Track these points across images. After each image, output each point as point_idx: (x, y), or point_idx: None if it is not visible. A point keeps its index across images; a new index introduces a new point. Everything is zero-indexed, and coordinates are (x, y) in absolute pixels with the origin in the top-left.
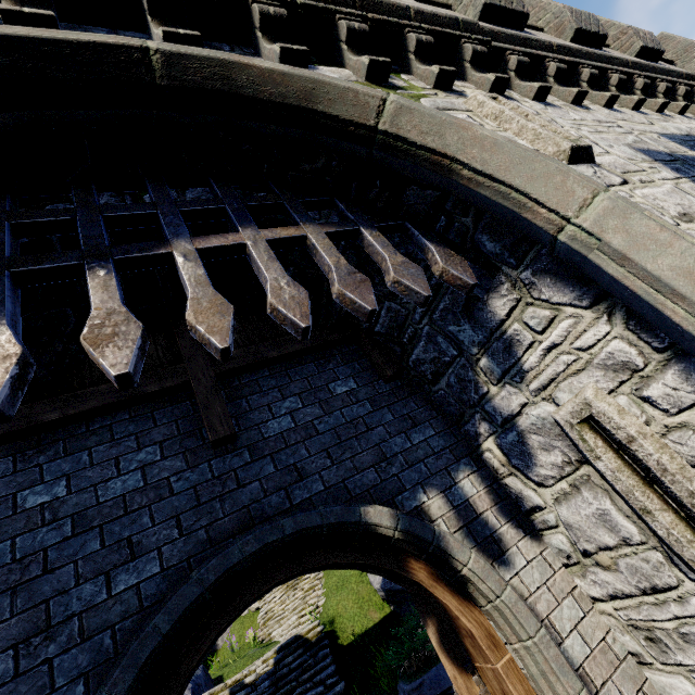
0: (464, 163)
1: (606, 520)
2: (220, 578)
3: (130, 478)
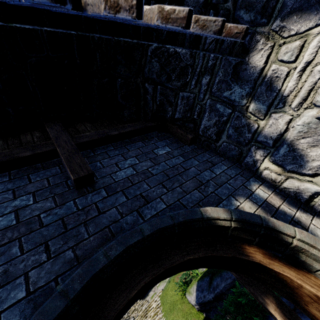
0: None
1: None
2: (87, 286)
3: (4, 219)
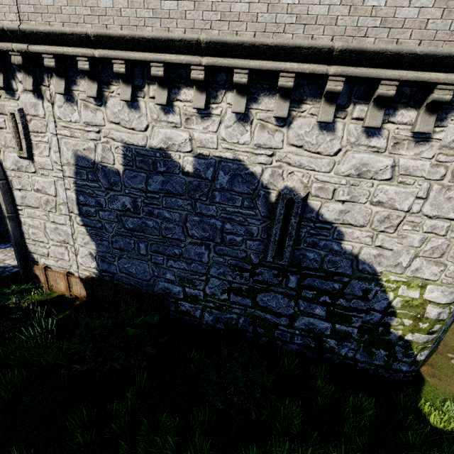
0: None
1: None
2: None
3: None
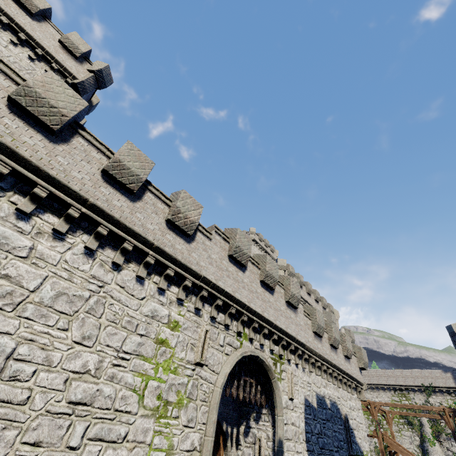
0: (275, 395)
1: (249, 455)
2: None
3: None
